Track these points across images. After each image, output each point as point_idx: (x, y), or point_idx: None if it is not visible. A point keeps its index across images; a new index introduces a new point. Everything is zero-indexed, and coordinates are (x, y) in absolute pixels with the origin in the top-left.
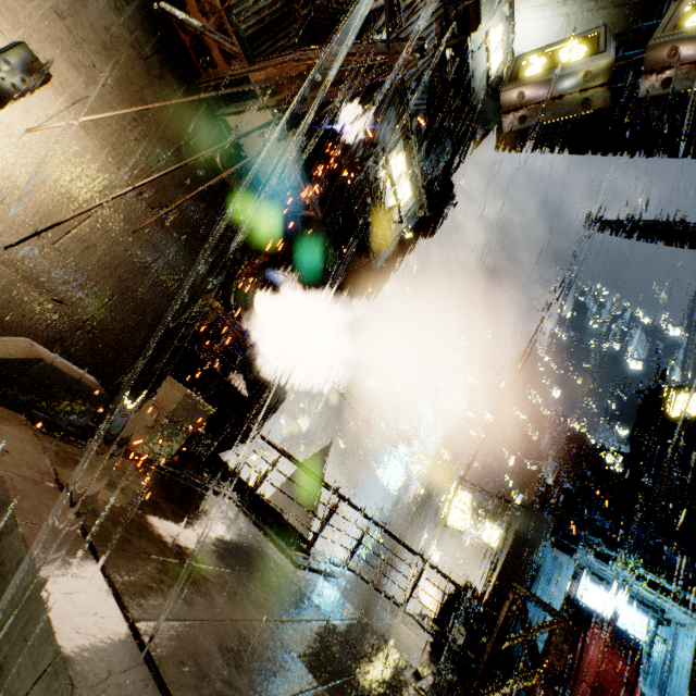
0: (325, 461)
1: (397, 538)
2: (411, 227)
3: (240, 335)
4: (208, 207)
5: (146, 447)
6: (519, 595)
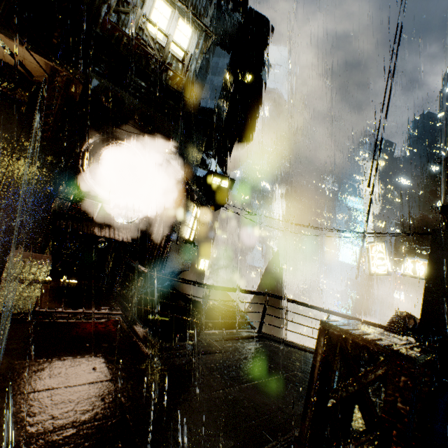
0: (279, 262)
1: (294, 301)
2: (232, 65)
3: (99, 202)
4: (18, 124)
5: (1, 307)
6: (334, 336)
